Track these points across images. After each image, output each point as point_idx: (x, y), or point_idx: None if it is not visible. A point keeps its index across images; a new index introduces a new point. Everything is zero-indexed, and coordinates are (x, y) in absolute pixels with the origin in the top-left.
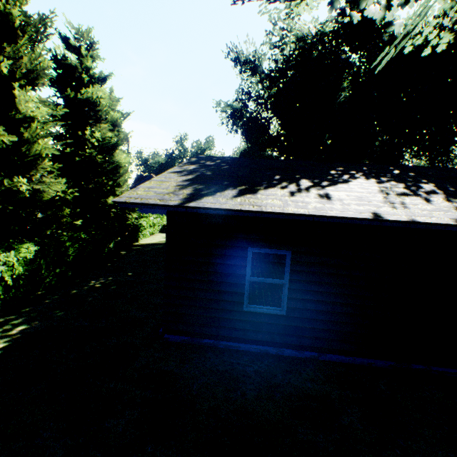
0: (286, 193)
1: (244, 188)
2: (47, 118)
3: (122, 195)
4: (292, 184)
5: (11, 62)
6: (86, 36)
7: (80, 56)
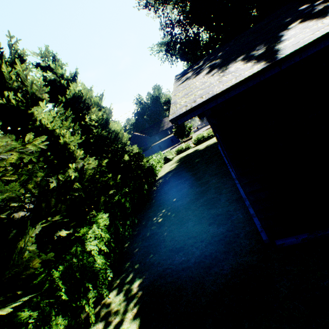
0: None
1: (302, 20)
2: None
3: (170, 112)
4: None
5: (13, 92)
6: (47, 54)
7: (52, 72)
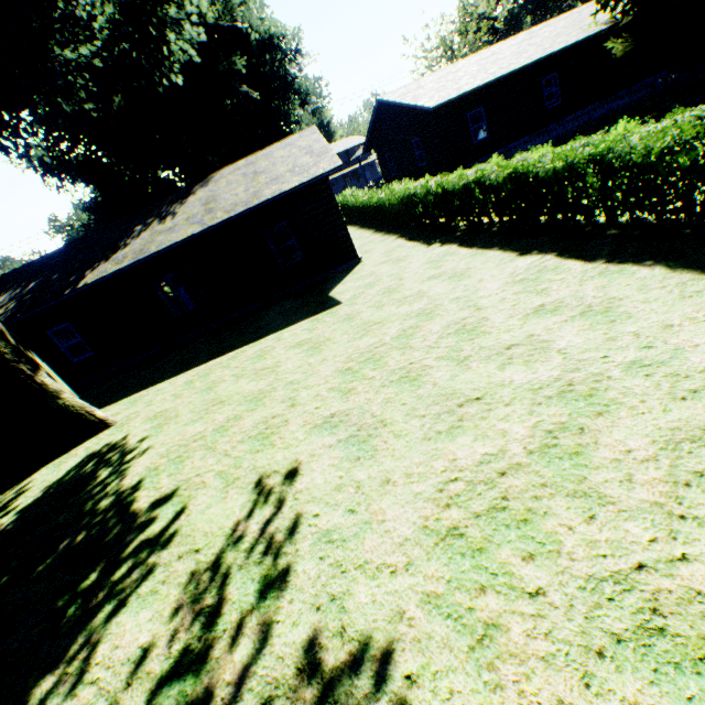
0: None
1: None
2: None
3: None
4: None
5: None
6: None
7: None
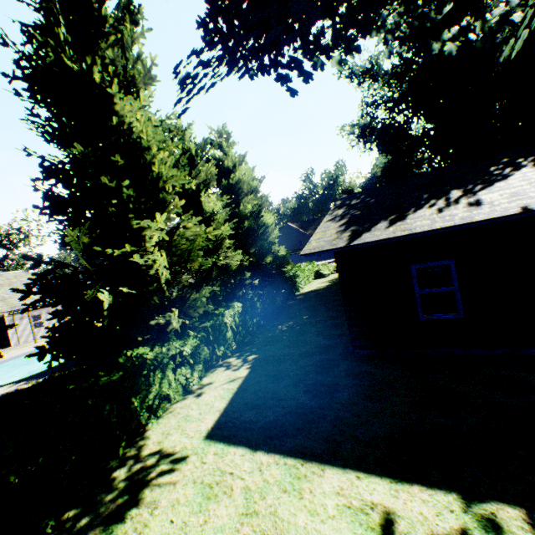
0: (434, 211)
1: (393, 218)
2: (218, 209)
3: (303, 249)
4: (440, 200)
5: (196, 181)
6: (223, 133)
7: (222, 150)
